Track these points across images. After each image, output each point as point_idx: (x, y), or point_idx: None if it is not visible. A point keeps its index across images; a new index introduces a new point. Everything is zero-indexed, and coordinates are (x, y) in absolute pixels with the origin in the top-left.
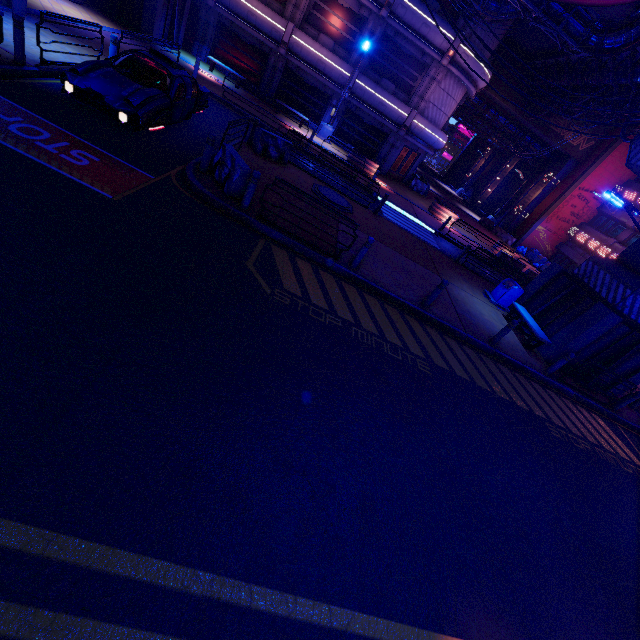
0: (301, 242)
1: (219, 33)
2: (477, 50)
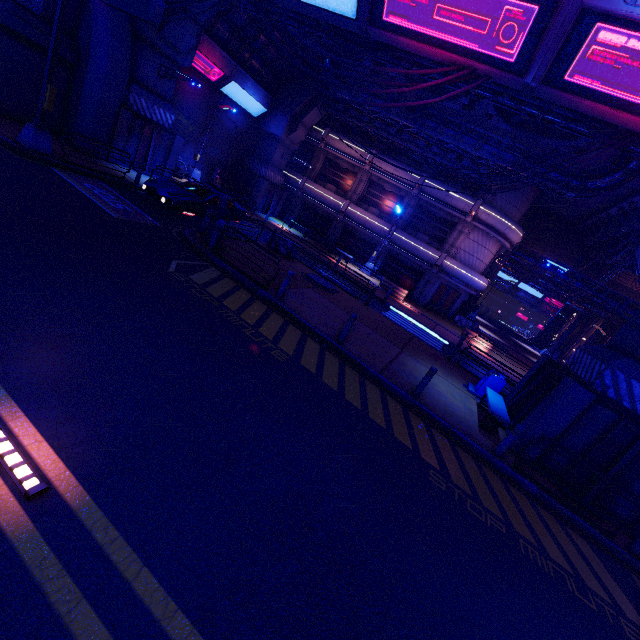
0: (241, 273)
1: (303, 210)
2: (497, 211)
